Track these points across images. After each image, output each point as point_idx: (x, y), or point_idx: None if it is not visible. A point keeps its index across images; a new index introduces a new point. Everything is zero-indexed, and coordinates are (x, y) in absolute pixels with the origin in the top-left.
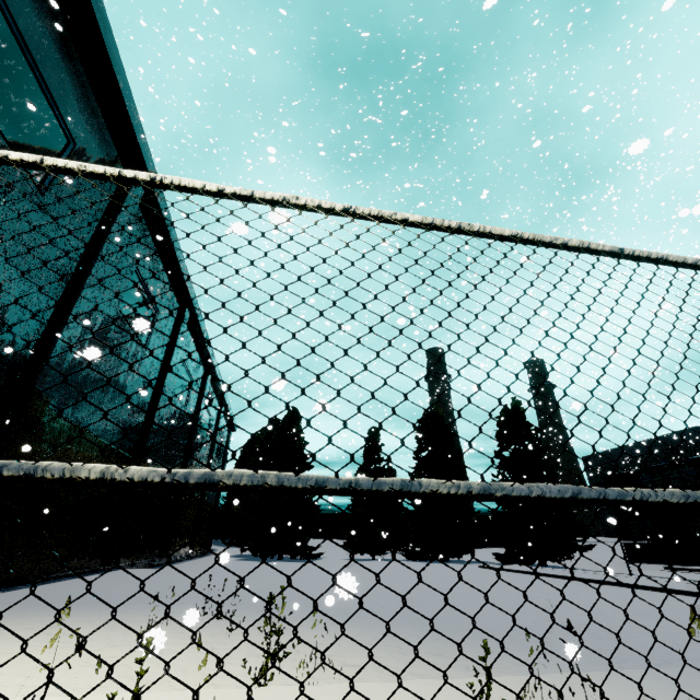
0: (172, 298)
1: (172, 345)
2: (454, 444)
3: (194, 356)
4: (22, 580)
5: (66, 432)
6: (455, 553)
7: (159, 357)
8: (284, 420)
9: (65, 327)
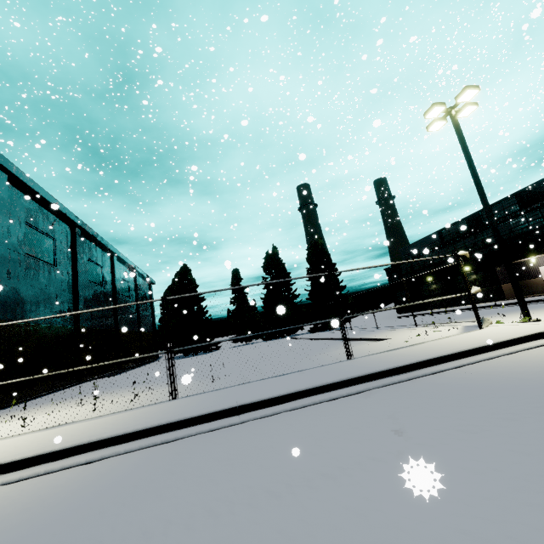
0: (62, 225)
1: (74, 255)
2: (286, 270)
3: (97, 252)
4: (32, 397)
5: (23, 329)
6: (291, 332)
7: (68, 266)
8: (179, 274)
9: None
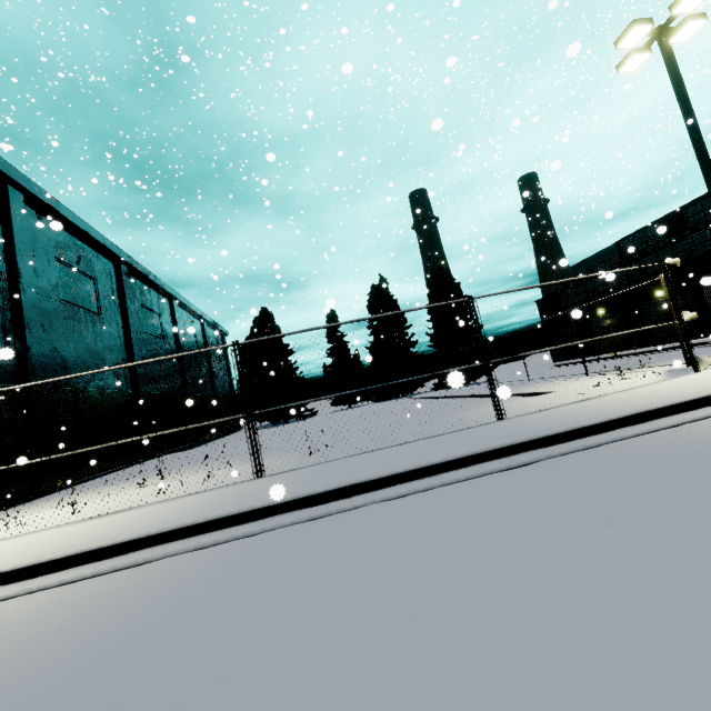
0: (102, 261)
1: (122, 300)
2: (399, 309)
3: (151, 295)
4: (91, 477)
5: (70, 396)
6: (408, 390)
7: (116, 314)
8: (258, 321)
9: (27, 337)
